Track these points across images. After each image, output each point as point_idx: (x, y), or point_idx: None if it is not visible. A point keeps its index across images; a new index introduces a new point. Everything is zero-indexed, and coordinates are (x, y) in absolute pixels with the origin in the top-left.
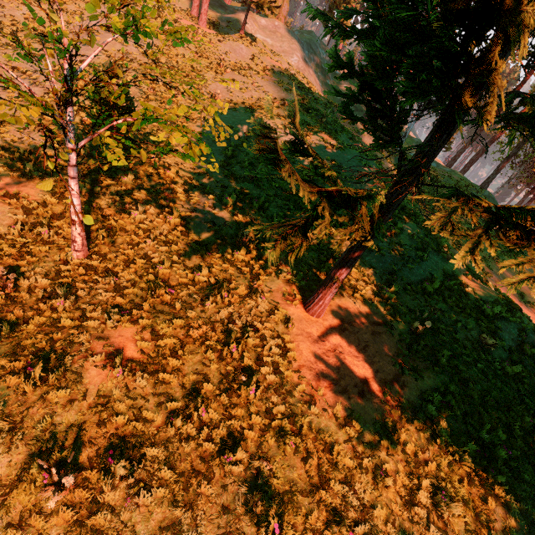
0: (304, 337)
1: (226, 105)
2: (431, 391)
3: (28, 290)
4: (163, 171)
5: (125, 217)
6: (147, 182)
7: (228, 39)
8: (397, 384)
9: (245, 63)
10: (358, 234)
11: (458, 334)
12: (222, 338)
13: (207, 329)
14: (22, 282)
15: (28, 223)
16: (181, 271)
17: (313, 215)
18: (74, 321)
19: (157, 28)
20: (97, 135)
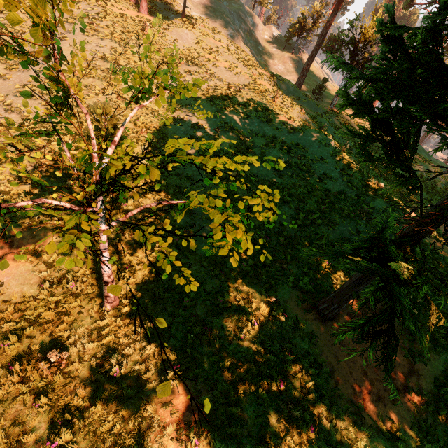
0: (328, 347)
1: (275, 192)
2: (444, 377)
3: (79, 358)
4: (153, 185)
5: (137, 248)
6: (143, 201)
7: (173, 26)
8: (413, 374)
9: (192, 49)
10: (433, 316)
11: (444, 307)
12: (266, 372)
13: (251, 366)
14: (71, 351)
15: (53, 278)
16: (204, 298)
17: (391, 308)
18: (133, 387)
19: (108, 28)
20: (129, 216)
